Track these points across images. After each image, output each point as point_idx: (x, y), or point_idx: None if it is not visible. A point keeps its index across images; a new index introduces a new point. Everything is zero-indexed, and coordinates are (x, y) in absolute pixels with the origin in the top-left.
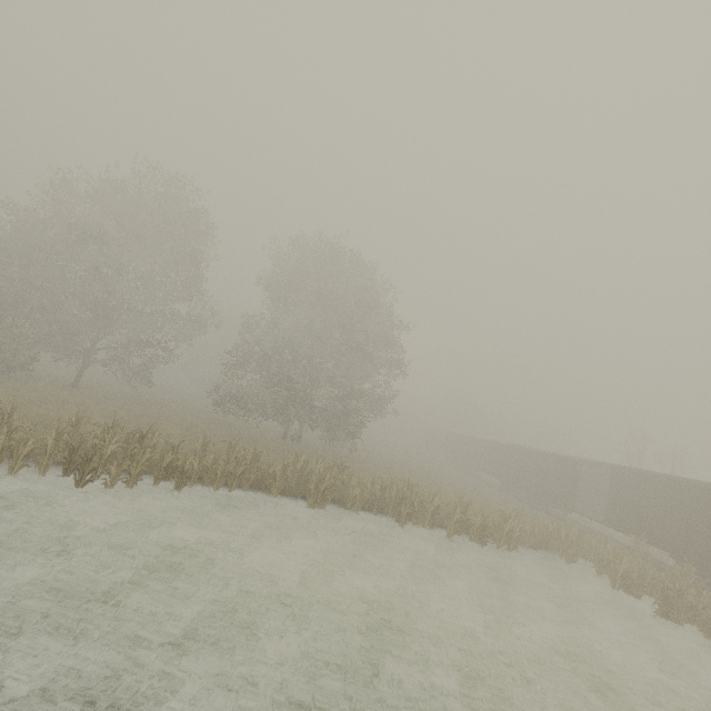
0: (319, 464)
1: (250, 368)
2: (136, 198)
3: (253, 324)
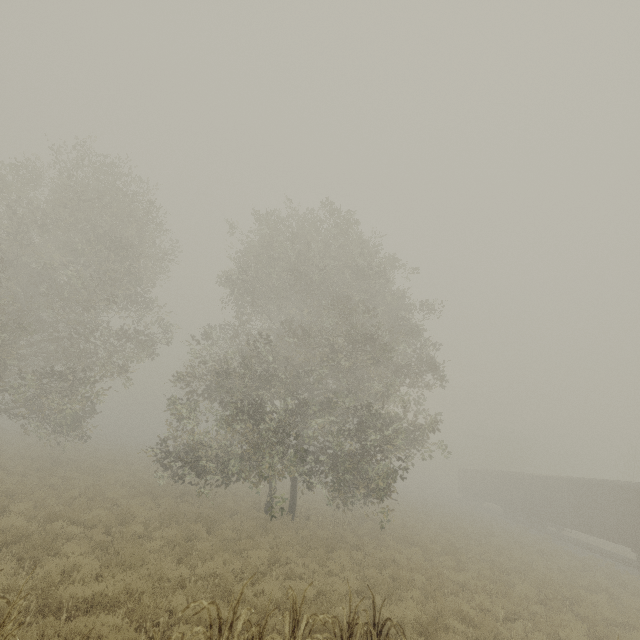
0: (300, 636)
1: (211, 398)
2: (54, 188)
3: (215, 337)
